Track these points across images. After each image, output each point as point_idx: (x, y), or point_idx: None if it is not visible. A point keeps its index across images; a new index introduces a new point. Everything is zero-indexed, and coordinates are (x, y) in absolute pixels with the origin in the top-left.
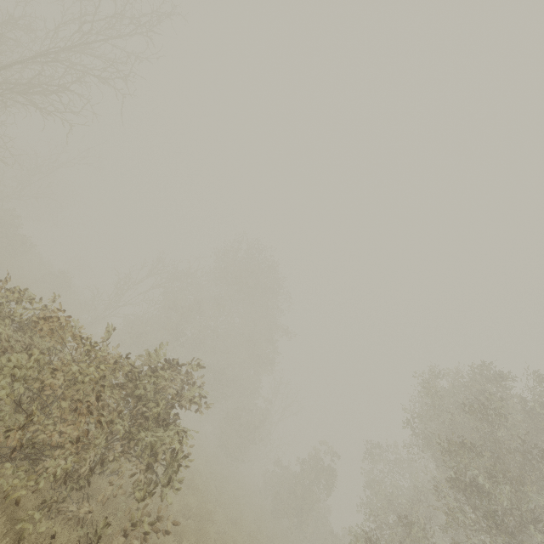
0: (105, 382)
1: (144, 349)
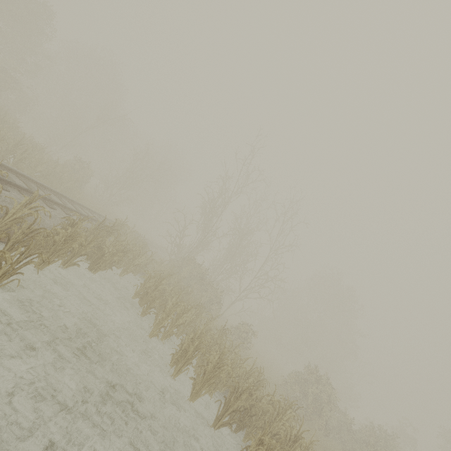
0: (377, 446)
1: (380, 431)
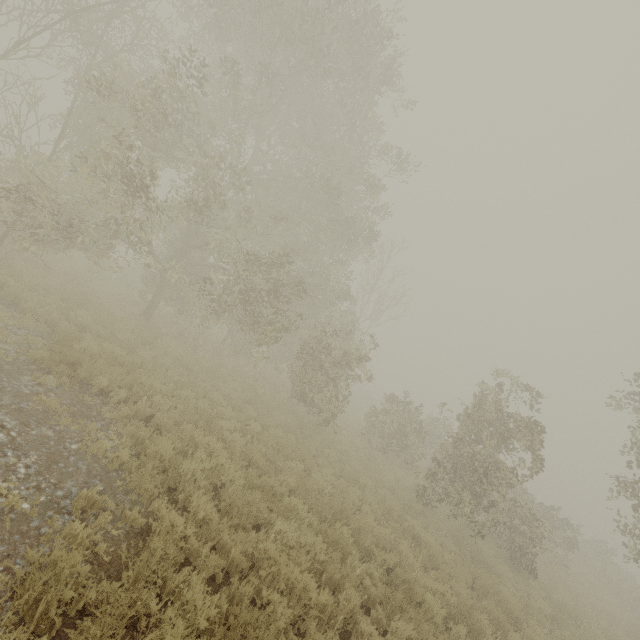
0: None
1: None
